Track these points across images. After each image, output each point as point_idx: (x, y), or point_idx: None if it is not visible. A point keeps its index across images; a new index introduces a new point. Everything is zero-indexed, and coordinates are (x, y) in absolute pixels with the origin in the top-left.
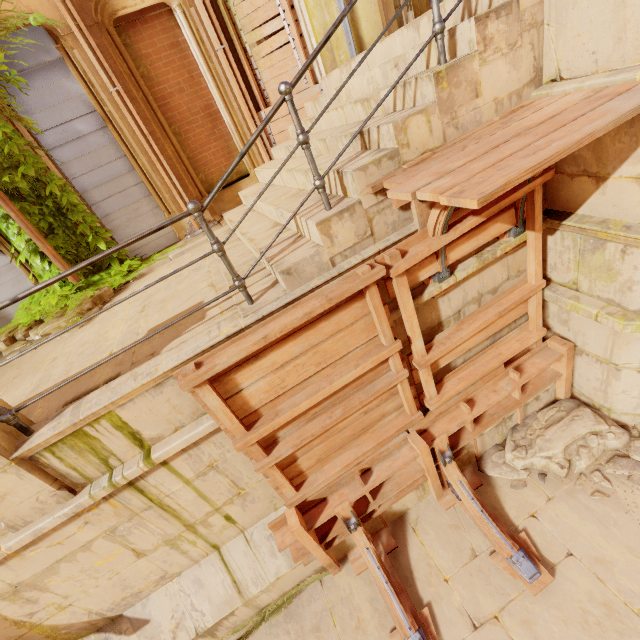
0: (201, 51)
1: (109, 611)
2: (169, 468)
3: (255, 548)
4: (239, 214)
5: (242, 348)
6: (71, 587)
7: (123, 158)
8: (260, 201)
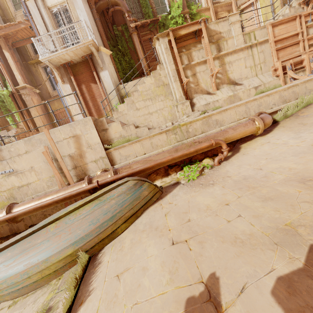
0: None
1: (236, 80)
2: (256, 48)
3: (265, 77)
4: None
5: (278, 20)
6: (235, 68)
7: None
8: None
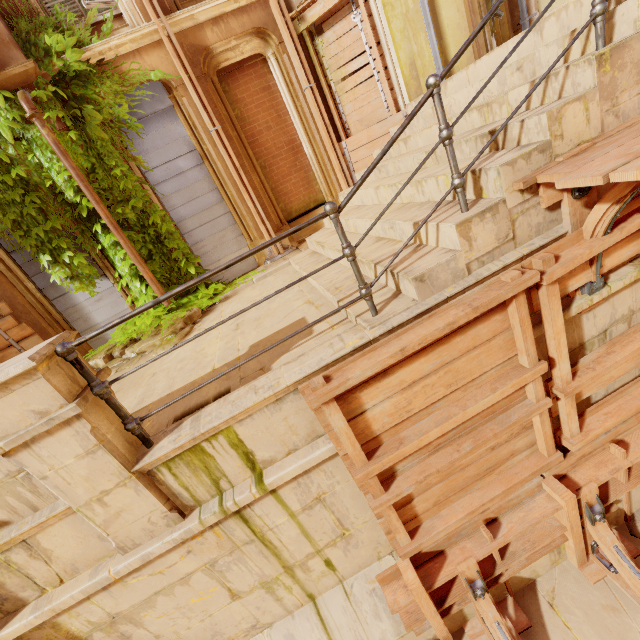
0: (289, 92)
1: None
2: (276, 497)
3: (355, 604)
4: (326, 236)
5: (377, 361)
6: (164, 625)
7: (215, 190)
8: (357, 218)
